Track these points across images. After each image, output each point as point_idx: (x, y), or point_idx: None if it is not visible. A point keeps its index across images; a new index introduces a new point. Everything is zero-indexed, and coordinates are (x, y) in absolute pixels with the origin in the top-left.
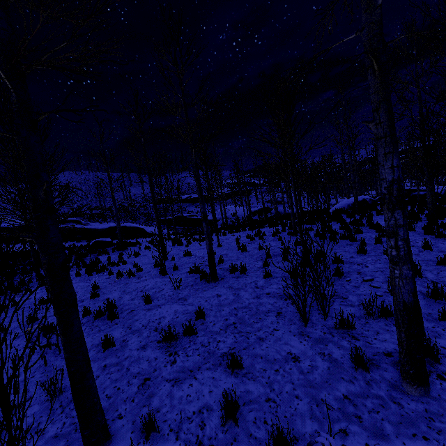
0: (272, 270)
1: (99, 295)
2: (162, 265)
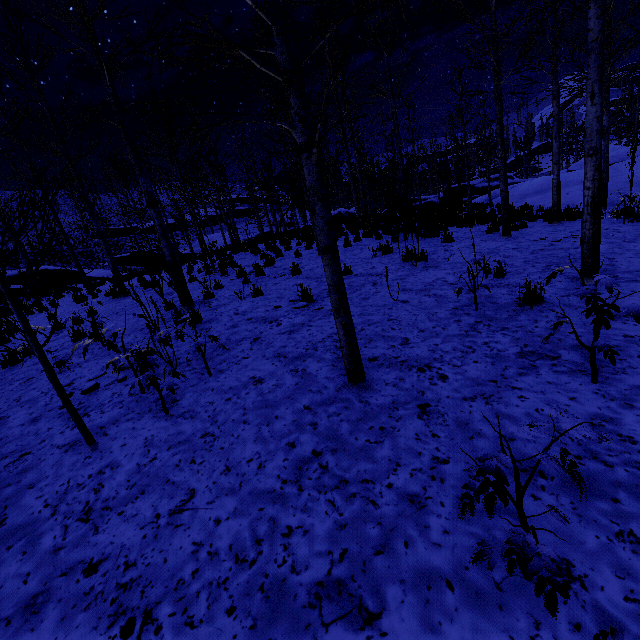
0: None
1: (1, 326)
2: (83, 297)
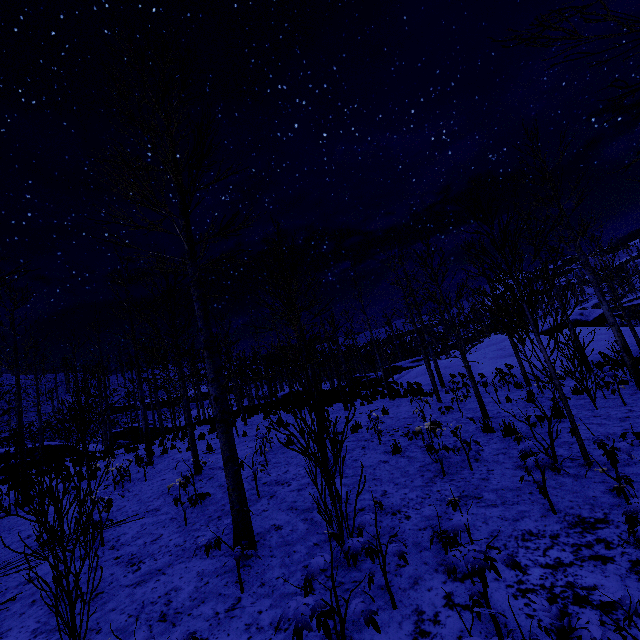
0: (154, 446)
1: None
2: None
